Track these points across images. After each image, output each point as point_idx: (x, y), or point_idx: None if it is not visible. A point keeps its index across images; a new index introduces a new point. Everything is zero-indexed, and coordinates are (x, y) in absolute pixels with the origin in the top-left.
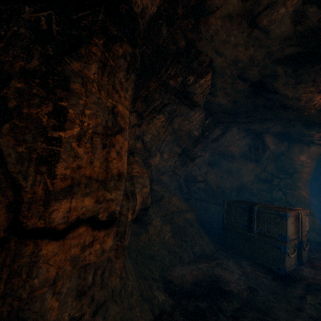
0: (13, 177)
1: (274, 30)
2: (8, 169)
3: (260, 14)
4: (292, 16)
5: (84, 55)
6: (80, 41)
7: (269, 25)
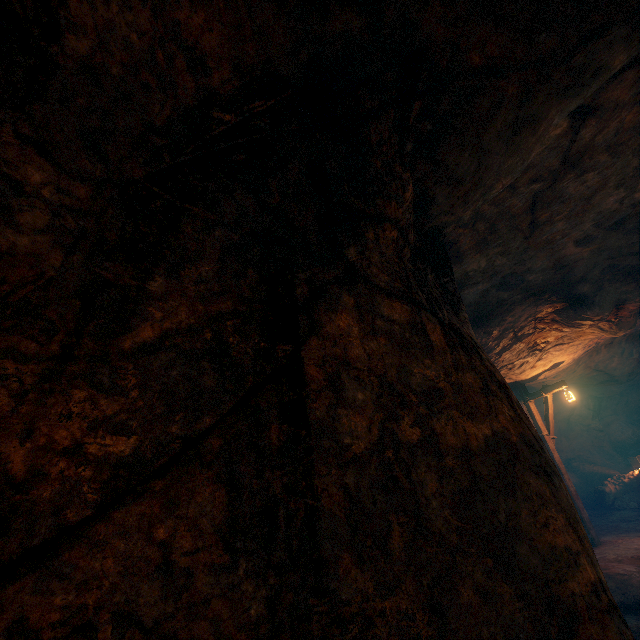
0: (553, 463)
1: (466, 297)
2: (546, 453)
3: (466, 286)
4: (481, 292)
5: (463, 321)
6: (455, 306)
7: (466, 294)
